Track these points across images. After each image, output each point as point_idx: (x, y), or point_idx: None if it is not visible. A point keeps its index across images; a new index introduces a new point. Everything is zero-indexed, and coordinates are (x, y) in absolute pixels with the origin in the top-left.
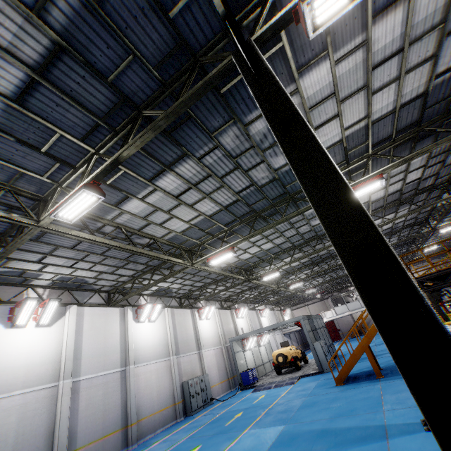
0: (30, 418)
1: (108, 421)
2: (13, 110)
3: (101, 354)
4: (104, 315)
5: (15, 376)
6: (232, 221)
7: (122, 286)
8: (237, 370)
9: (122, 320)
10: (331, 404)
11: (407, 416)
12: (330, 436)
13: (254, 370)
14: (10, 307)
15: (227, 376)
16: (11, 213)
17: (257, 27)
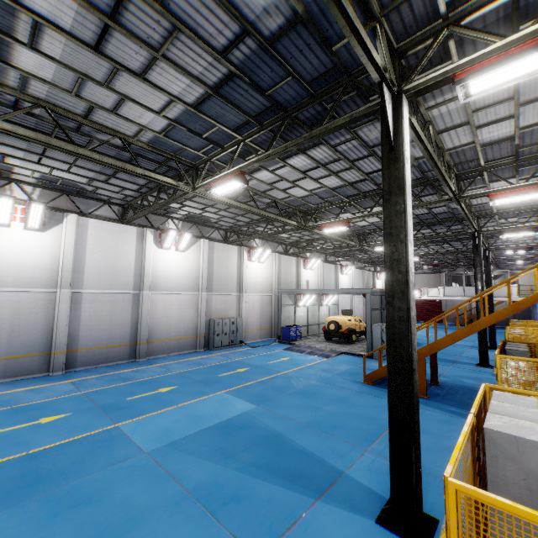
0: (26, 315)
1: (115, 335)
2: None
3: (109, 273)
4: (116, 232)
5: (5, 274)
6: (244, 124)
7: (134, 202)
8: (279, 323)
9: (139, 242)
10: (327, 406)
11: (384, 477)
12: (272, 451)
13: (299, 328)
14: None
15: (271, 325)
16: None
17: None
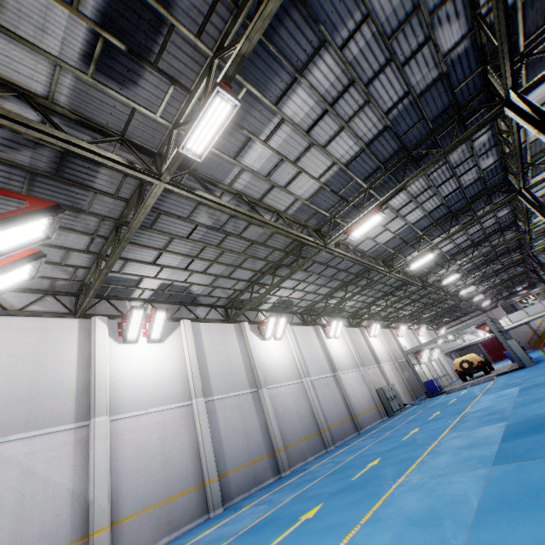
0: (298, 402)
1: (340, 412)
2: (339, 172)
3: (316, 362)
4: (305, 332)
5: (279, 373)
6: (429, 226)
7: (314, 306)
8: (419, 380)
9: (317, 336)
10: None
11: None
12: None
13: (436, 379)
14: (256, 326)
15: (407, 389)
16: (316, 240)
17: (517, 83)
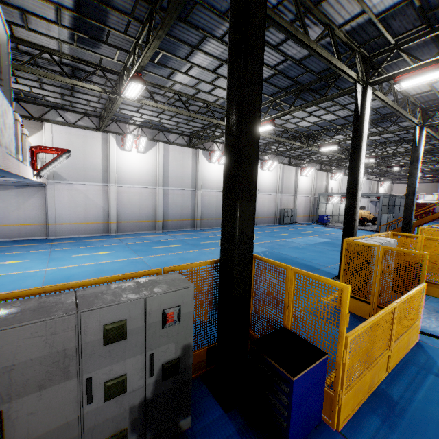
0: (219, 202)
1: None
2: None
3: None
4: None
5: (213, 184)
6: (346, 124)
7: None
8: (317, 213)
9: None
10: None
11: None
12: None
13: (329, 216)
14: (208, 152)
15: (309, 214)
16: None
17: (377, 71)
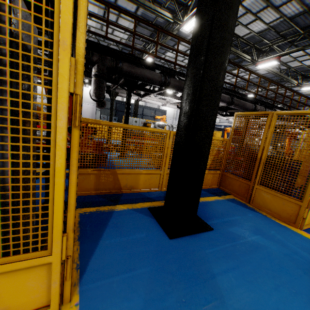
0: None
1: None
2: None
3: None
4: None
5: None
6: None
7: None
8: (95, 118)
9: None
10: None
11: None
12: None
13: None
14: None
15: None
16: None
17: None
